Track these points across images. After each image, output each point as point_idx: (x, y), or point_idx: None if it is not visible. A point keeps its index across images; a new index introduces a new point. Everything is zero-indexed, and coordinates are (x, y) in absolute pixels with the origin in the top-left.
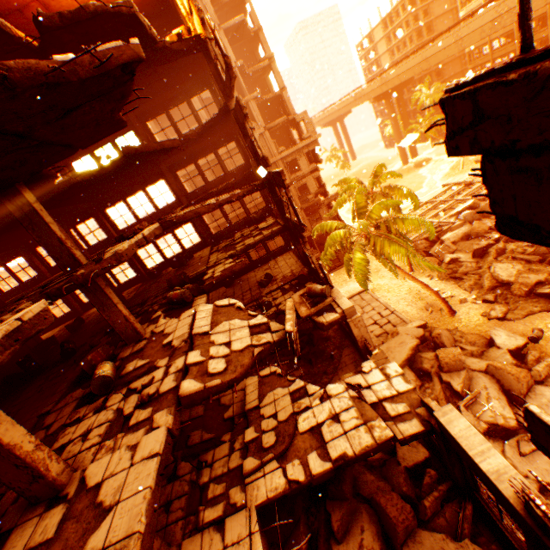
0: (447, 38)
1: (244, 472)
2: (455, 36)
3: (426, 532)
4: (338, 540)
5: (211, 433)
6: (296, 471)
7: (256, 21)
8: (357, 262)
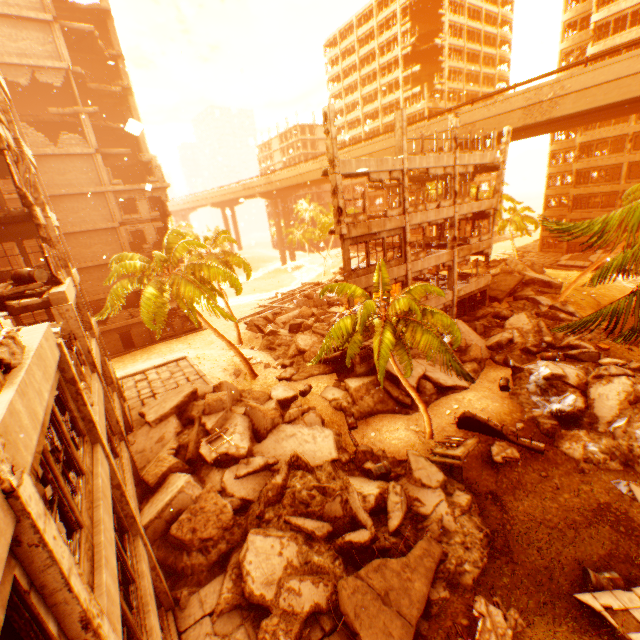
0: (316, 163)
1: None
2: (320, 164)
3: None
4: None
5: None
6: None
7: (118, 48)
8: (147, 297)
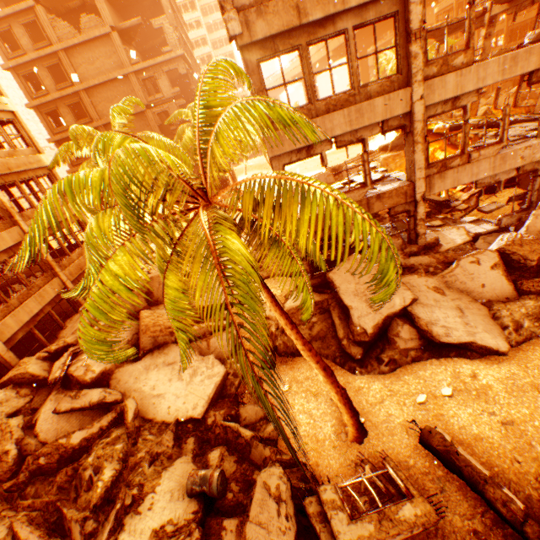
0: None
1: None
2: None
3: None
4: None
5: None
6: None
7: None
8: None
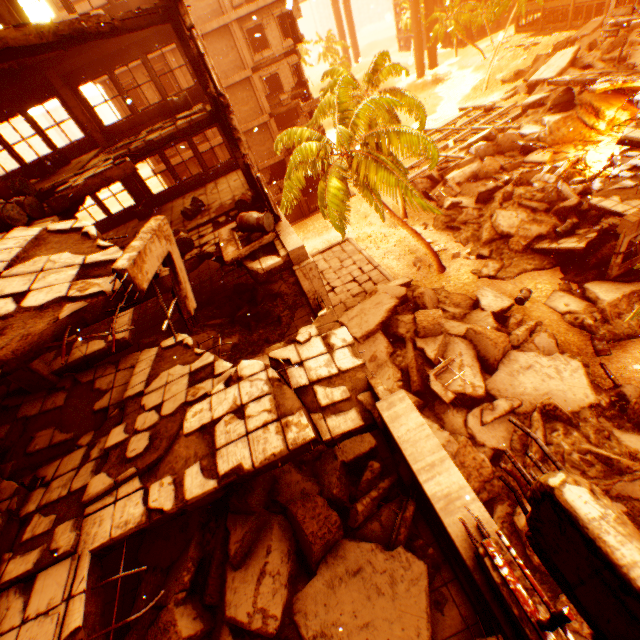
0: None
1: (85, 498)
2: None
3: (353, 543)
4: (236, 565)
5: (68, 433)
6: (164, 495)
7: None
8: (332, 193)
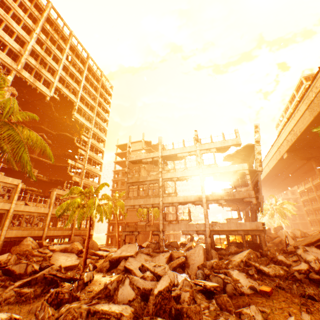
0: None
1: None
2: None
3: None
4: None
5: None
6: None
7: None
8: None
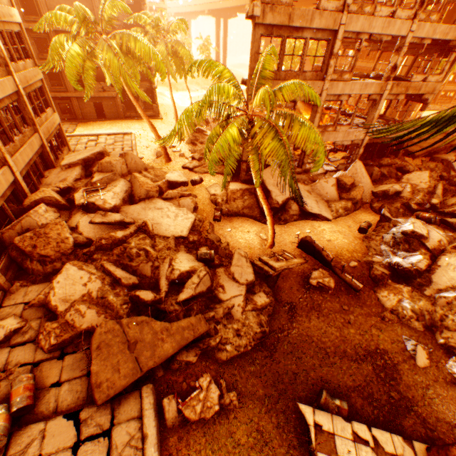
0: None
1: None
2: None
3: None
4: None
5: None
6: None
7: None
8: (71, 54)
